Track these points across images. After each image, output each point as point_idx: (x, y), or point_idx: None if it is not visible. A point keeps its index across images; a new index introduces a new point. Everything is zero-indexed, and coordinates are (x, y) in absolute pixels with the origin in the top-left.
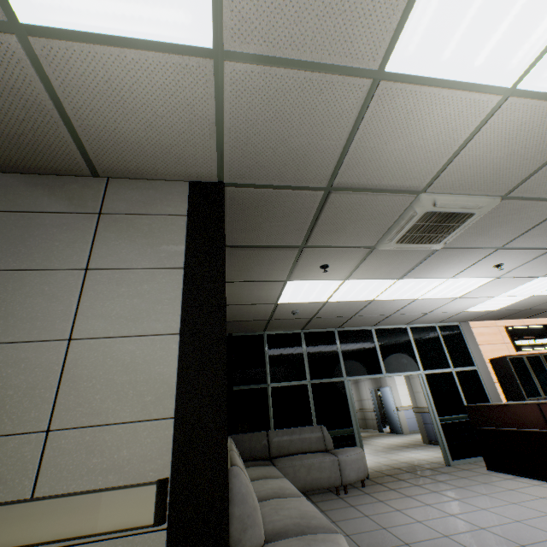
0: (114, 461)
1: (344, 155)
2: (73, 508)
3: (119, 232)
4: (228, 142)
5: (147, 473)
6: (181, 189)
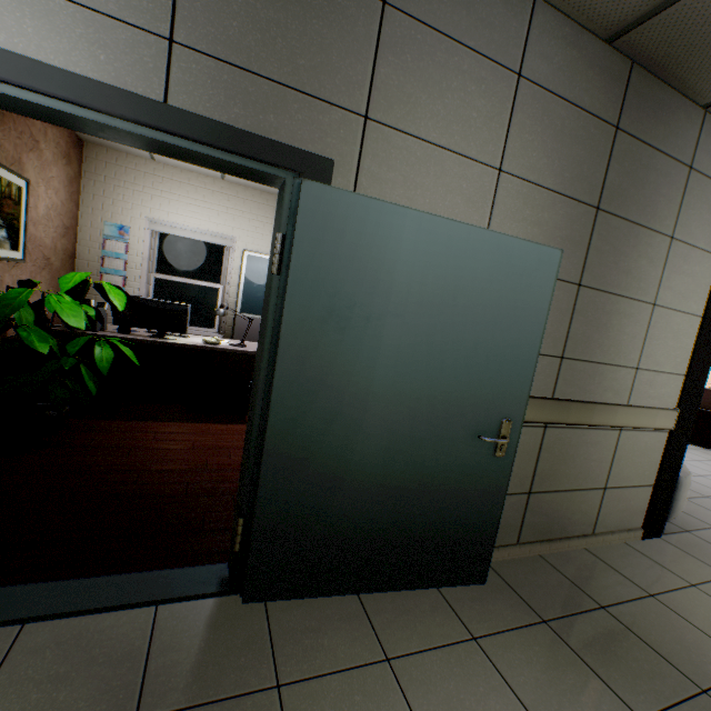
0: (657, 394)
1: None
2: (648, 414)
3: (695, 199)
4: None
5: (667, 404)
6: None
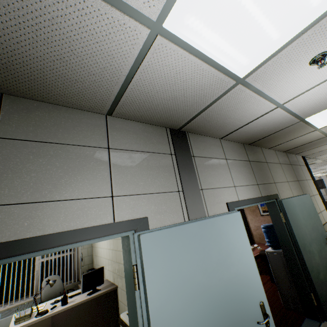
0: (326, 216)
1: (323, 154)
2: None
3: (303, 170)
4: (319, 152)
5: None
6: (301, 158)
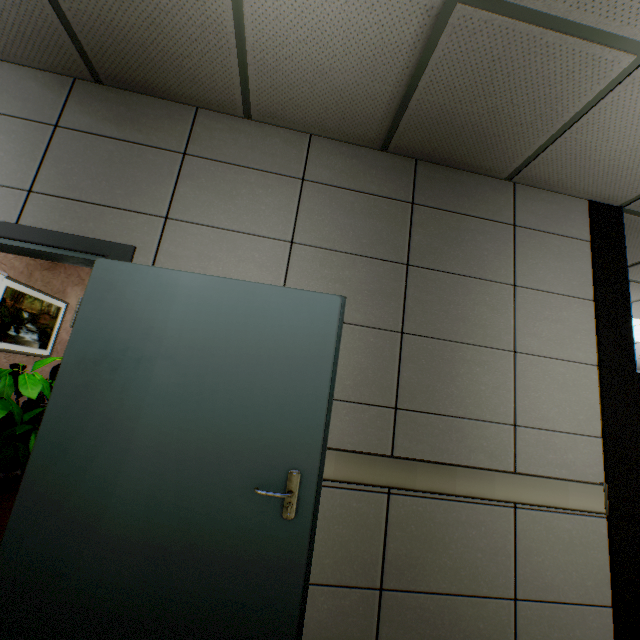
0: (563, 460)
1: None
2: (550, 487)
3: (533, 250)
4: None
5: (587, 475)
6: (580, 208)
